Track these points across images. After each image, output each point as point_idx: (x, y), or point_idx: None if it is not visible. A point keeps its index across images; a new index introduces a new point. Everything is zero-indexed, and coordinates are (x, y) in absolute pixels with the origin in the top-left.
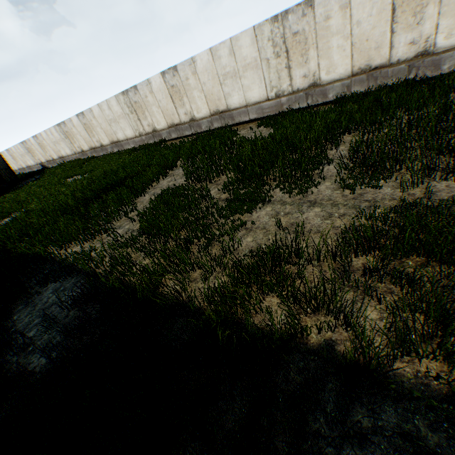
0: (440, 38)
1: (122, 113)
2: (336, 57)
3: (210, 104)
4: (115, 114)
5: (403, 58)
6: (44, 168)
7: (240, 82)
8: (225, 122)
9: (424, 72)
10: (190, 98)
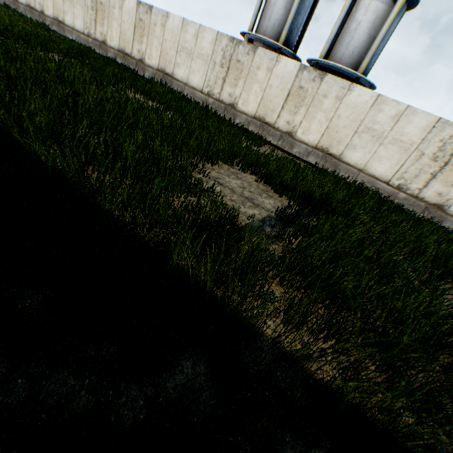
0: (147, 58)
1: None
2: (115, 34)
3: (56, 11)
4: None
5: (136, 58)
6: None
7: (74, 10)
8: (61, 31)
9: (141, 72)
10: None
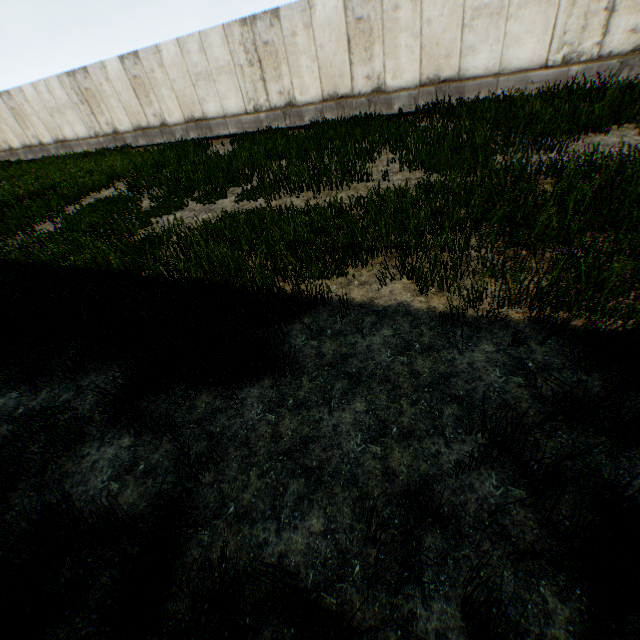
0: (389, 78)
1: (70, 102)
2: (307, 78)
3: (184, 109)
4: (59, 101)
5: (363, 92)
6: None
7: (215, 88)
8: (203, 134)
9: (382, 110)
10: (159, 96)
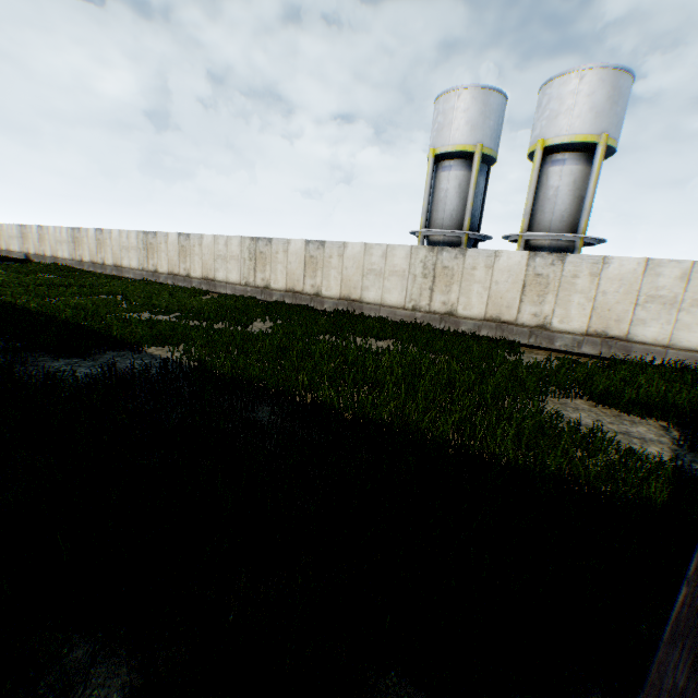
0: (324, 289)
1: (137, 246)
2: (280, 276)
3: (204, 271)
4: (131, 244)
5: (309, 292)
6: (28, 259)
7: (227, 265)
8: (210, 288)
9: (318, 305)
10: (192, 260)
